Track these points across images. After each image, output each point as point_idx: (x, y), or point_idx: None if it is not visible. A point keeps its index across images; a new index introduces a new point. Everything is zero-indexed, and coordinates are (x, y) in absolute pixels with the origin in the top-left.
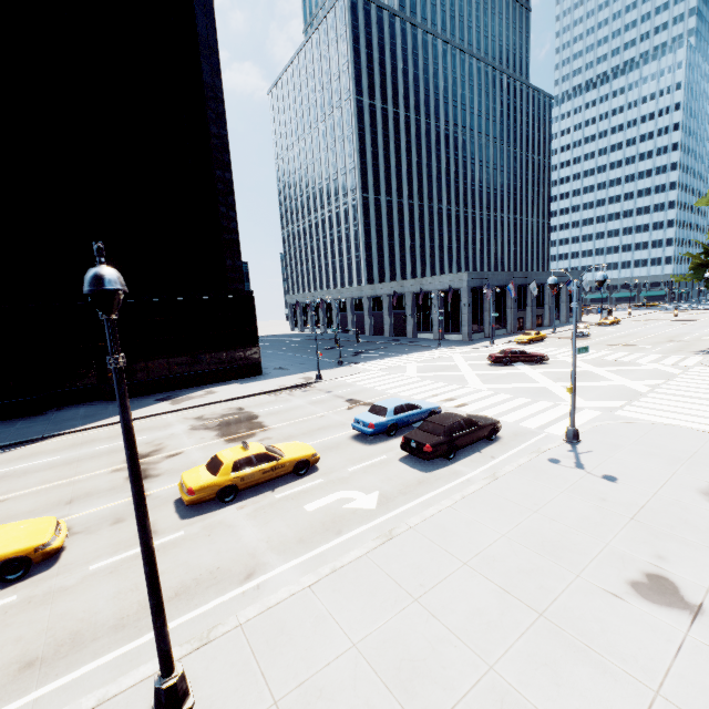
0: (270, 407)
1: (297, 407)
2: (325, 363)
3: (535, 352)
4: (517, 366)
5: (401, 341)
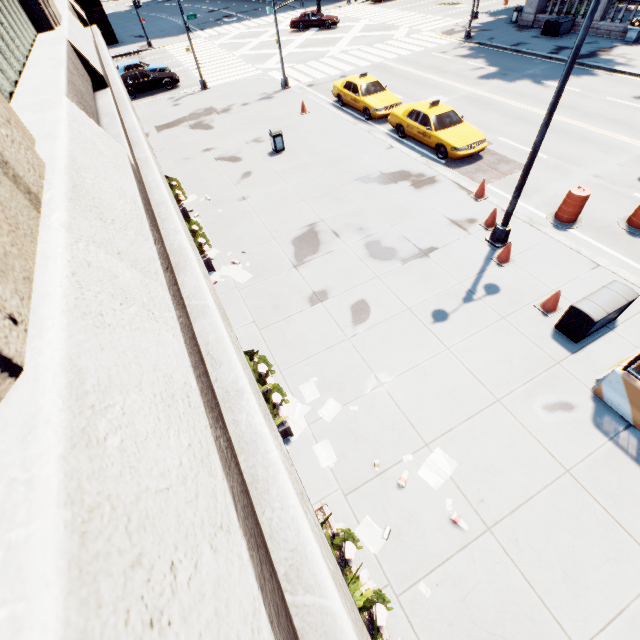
0: None
1: None
2: (177, 31)
3: (328, 16)
4: (308, 32)
5: (284, 0)
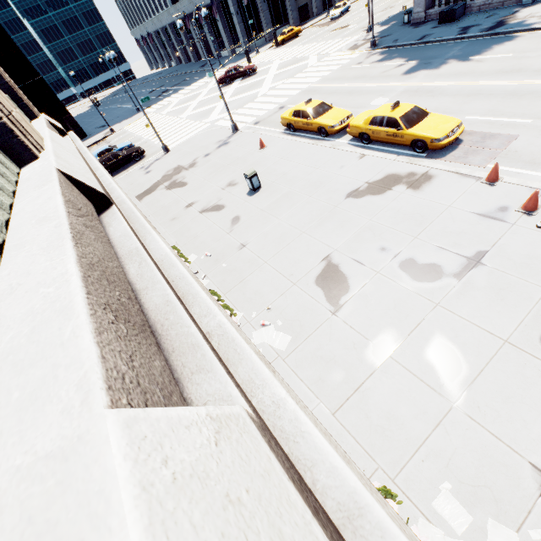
0: None
1: None
2: (130, 113)
3: (247, 66)
4: (234, 83)
5: (204, 67)
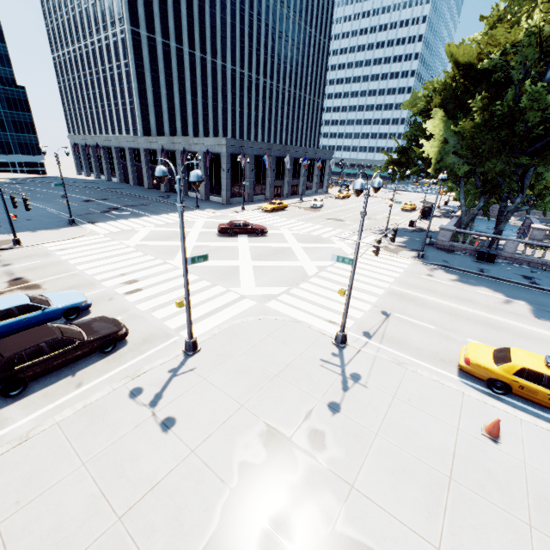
0: None
1: None
2: (54, 221)
3: (258, 225)
4: (240, 237)
5: (169, 199)
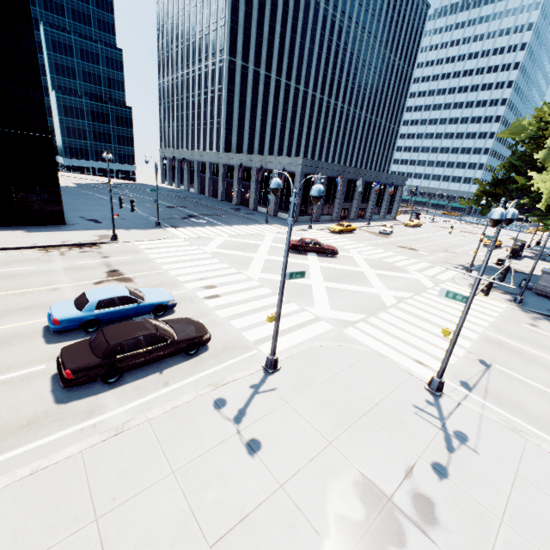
0: (17, 267)
1: (46, 271)
2: (144, 222)
3: (329, 246)
4: (309, 255)
5: (240, 211)
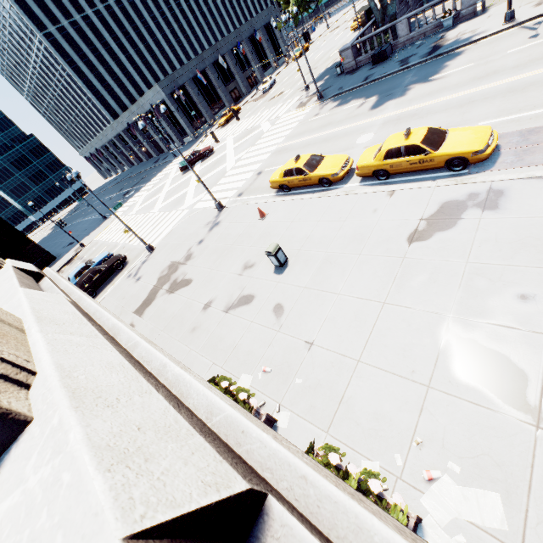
0: None
1: None
2: (97, 223)
3: (204, 149)
4: (195, 167)
5: (158, 162)
